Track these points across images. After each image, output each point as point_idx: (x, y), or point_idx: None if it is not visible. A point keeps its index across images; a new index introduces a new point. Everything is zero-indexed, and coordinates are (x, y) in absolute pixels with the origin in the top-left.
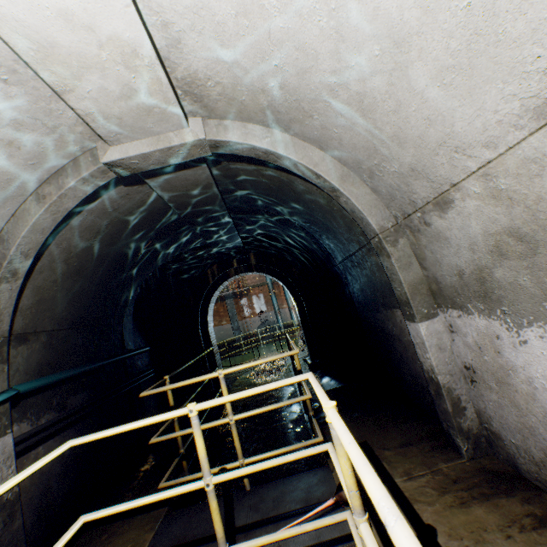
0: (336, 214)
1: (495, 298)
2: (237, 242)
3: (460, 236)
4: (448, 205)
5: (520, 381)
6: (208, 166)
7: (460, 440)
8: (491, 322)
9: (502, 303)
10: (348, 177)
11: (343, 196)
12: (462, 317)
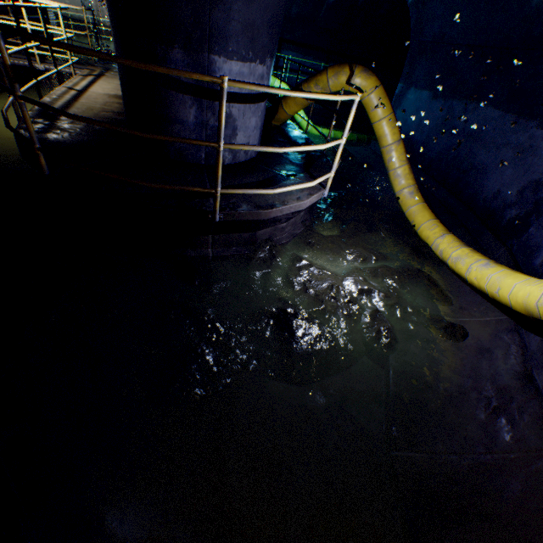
0: None
1: None
2: None
3: None
4: None
5: None
6: None
7: None
8: None
9: None
10: None
11: None
12: None
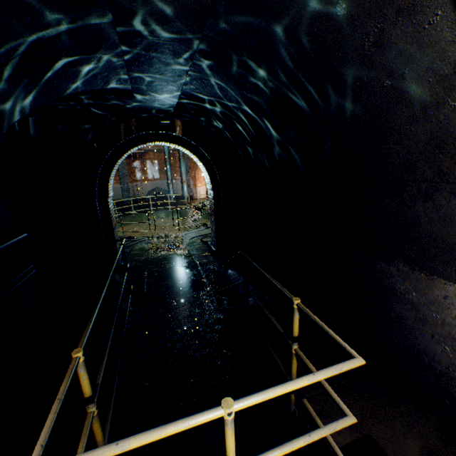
0: (432, 116)
1: None
2: (171, 100)
3: None
4: None
5: None
6: None
7: None
8: None
9: None
10: None
11: None
12: None
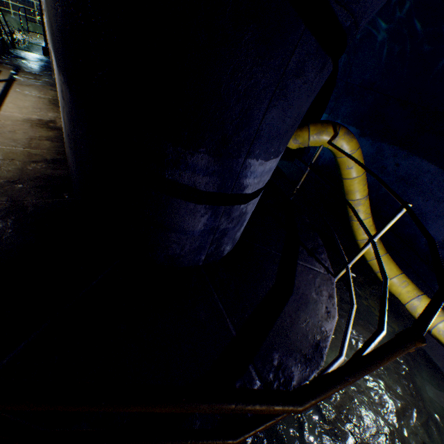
0: None
1: None
2: None
3: None
4: None
5: None
6: None
7: (53, 74)
8: None
9: None
10: None
11: None
12: None
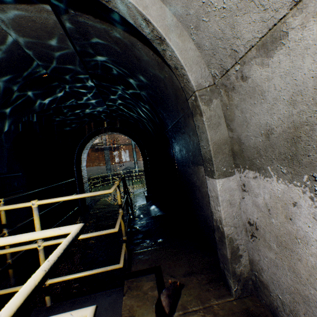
0: (167, 83)
1: (306, 162)
2: (103, 107)
3: (281, 85)
4: (277, 43)
5: (310, 253)
6: (56, 12)
7: (232, 282)
8: (291, 188)
9: (315, 168)
10: (176, 28)
11: (168, 48)
12: (258, 179)
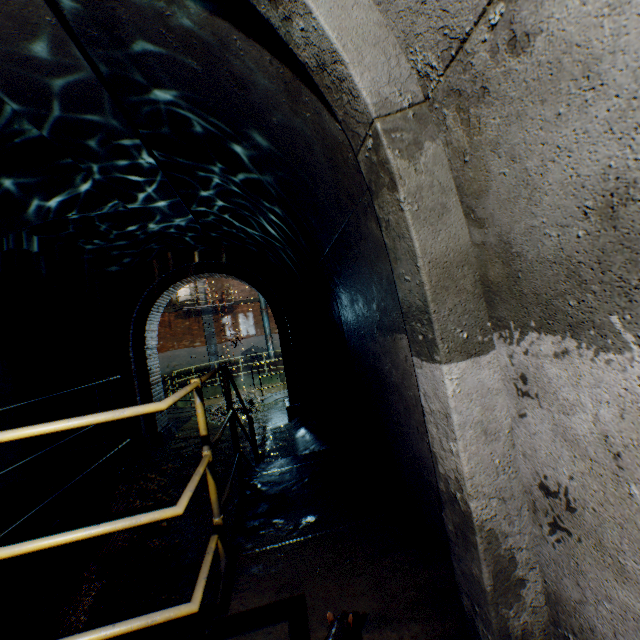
0: (312, 136)
1: None
2: (185, 217)
3: None
4: None
5: None
6: None
7: None
8: None
9: None
10: None
11: (296, 6)
12: (574, 357)
